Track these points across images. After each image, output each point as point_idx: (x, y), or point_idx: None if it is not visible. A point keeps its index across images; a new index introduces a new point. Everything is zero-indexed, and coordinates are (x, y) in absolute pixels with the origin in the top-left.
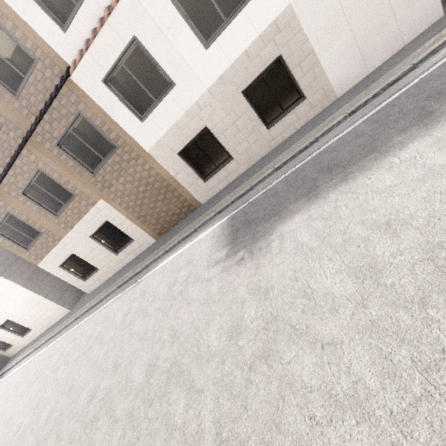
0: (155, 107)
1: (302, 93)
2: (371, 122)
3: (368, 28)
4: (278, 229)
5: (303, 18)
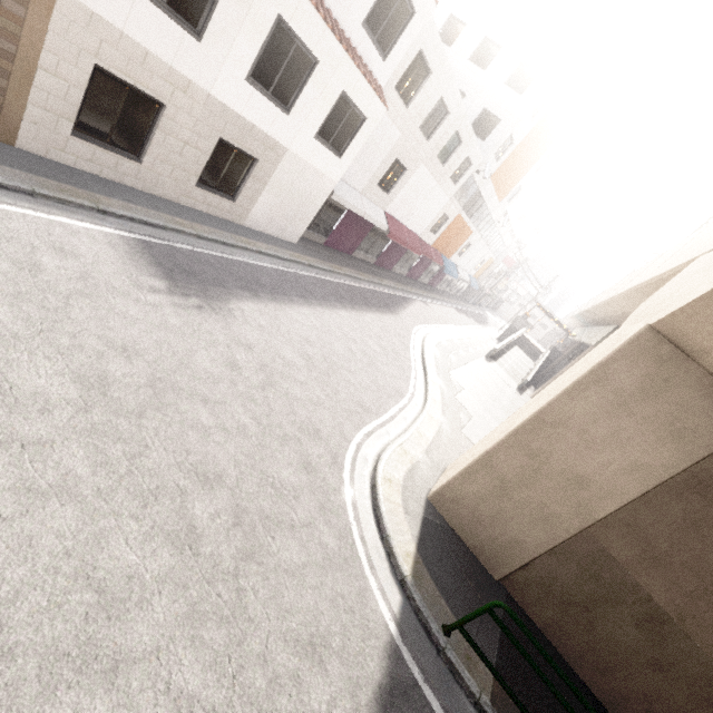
0: (157, 5)
1: (236, 196)
2: (276, 274)
3: (284, 212)
4: (234, 303)
5: (283, 165)
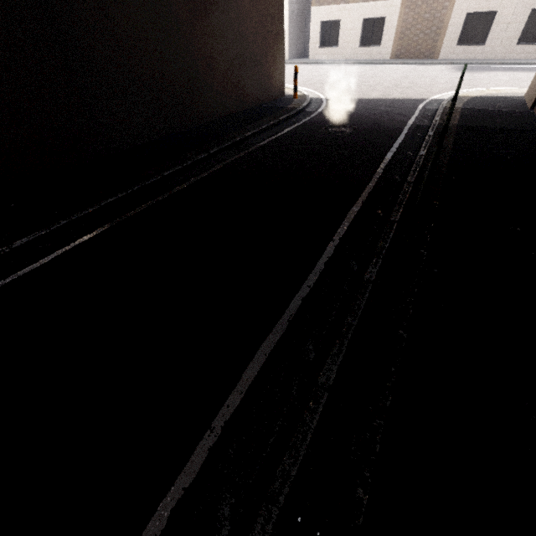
0: None
1: None
2: None
3: None
4: (488, 72)
5: None
